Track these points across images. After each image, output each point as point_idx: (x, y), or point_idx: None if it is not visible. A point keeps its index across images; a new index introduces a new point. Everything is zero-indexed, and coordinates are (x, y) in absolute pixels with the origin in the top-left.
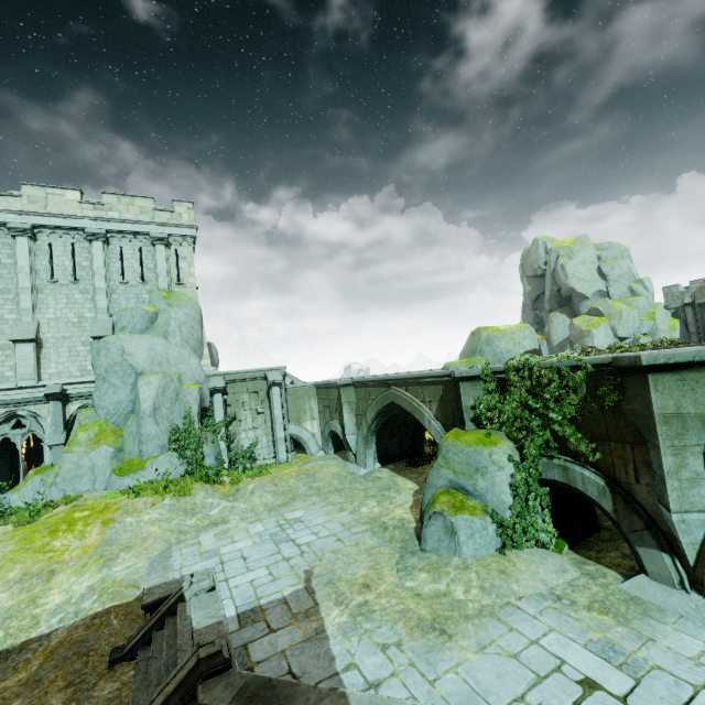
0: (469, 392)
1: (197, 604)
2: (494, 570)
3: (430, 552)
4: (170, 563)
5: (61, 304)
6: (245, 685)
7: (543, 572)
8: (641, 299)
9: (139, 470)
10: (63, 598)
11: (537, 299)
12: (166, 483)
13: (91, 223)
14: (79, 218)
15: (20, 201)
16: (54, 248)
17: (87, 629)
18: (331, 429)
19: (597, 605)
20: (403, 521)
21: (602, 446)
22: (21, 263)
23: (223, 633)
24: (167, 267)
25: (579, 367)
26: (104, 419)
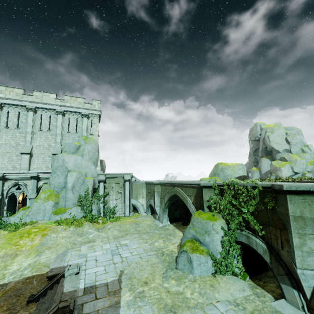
0: (207, 193)
1: (69, 279)
2: (208, 284)
3: (179, 270)
4: (64, 258)
5: (42, 139)
6: None
7: (233, 289)
8: (307, 154)
9: (63, 213)
10: (17, 267)
11: (255, 150)
12: (73, 220)
13: (58, 107)
14: (54, 105)
15: (32, 97)
16: (43, 116)
17: (23, 284)
18: (150, 203)
19: (257, 312)
20: (172, 252)
21: (265, 228)
22: (29, 122)
23: (74, 296)
24: (87, 126)
25: (256, 187)
26: (52, 189)
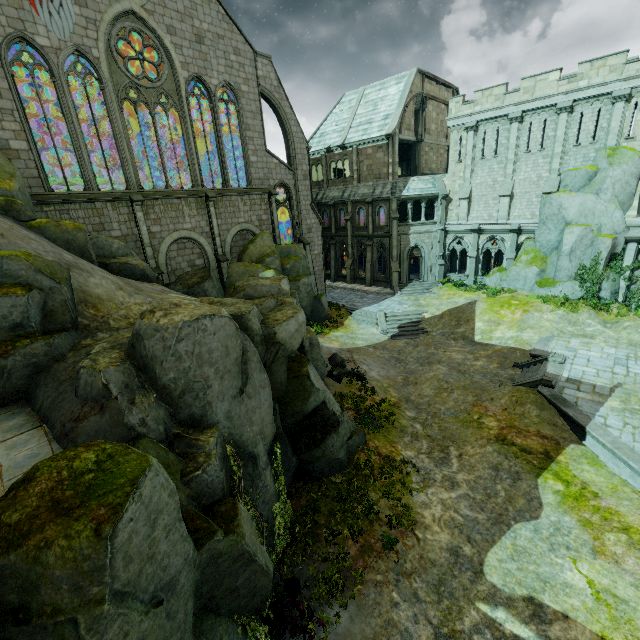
0: None
1: (552, 365)
2: None
3: None
4: (548, 344)
5: (528, 168)
6: (555, 395)
7: None
8: None
9: (550, 287)
10: (501, 335)
11: None
12: (565, 300)
13: (562, 97)
14: (554, 96)
15: (518, 94)
16: (532, 126)
17: (507, 351)
18: None
19: None
20: None
21: None
22: (511, 143)
23: (556, 379)
24: (621, 123)
25: None
26: (538, 249)
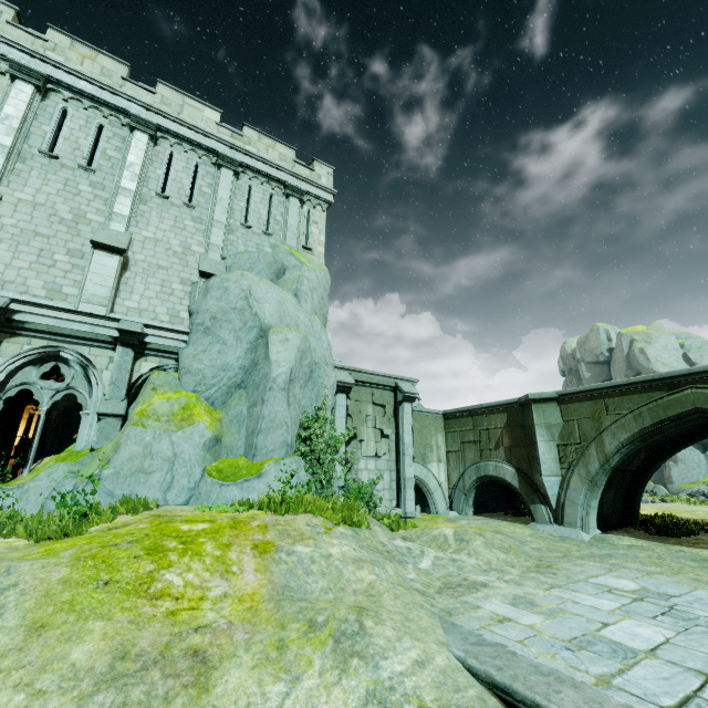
0: None
1: None
2: None
3: None
4: (538, 662)
5: (165, 225)
6: None
7: None
8: None
9: (253, 476)
10: None
11: None
12: None
13: (225, 149)
14: (214, 139)
15: (151, 97)
16: (175, 160)
17: None
18: (483, 473)
19: None
20: None
21: None
22: (131, 160)
23: None
24: (298, 225)
25: None
26: (192, 389)
